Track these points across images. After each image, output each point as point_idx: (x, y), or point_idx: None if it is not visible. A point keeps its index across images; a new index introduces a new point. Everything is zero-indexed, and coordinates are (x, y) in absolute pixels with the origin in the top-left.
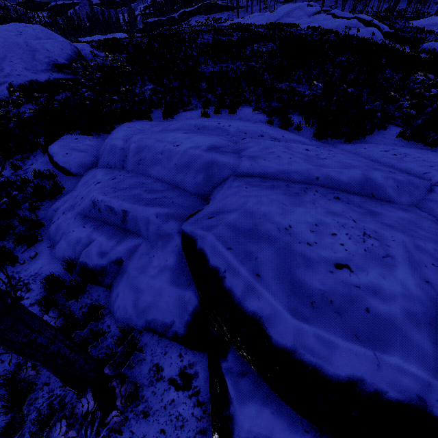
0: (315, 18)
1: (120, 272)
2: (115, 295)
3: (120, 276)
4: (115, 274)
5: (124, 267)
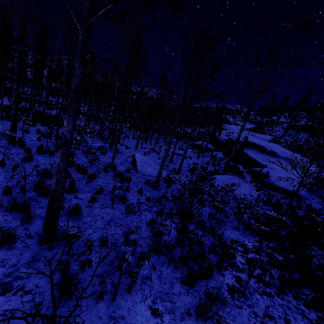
0: None
1: None
2: None
3: None
4: None
5: None
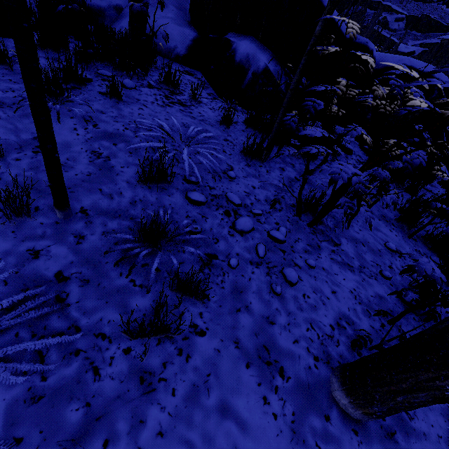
0: None
1: (120, 18)
2: (118, 28)
3: (121, 19)
4: (113, 19)
5: (124, 13)
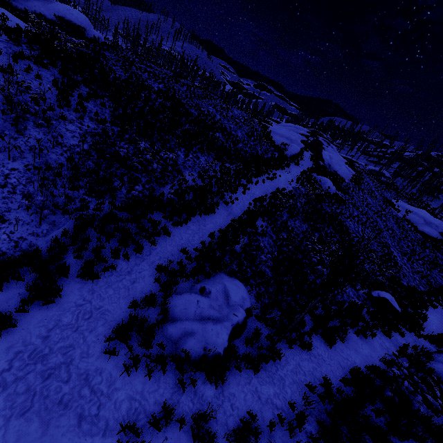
0: (288, 131)
1: None
2: None
3: None
4: None
5: None
